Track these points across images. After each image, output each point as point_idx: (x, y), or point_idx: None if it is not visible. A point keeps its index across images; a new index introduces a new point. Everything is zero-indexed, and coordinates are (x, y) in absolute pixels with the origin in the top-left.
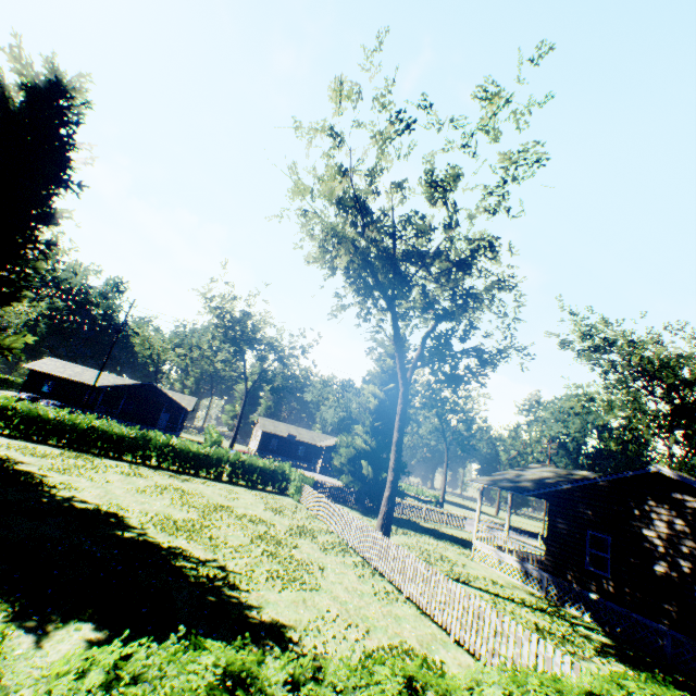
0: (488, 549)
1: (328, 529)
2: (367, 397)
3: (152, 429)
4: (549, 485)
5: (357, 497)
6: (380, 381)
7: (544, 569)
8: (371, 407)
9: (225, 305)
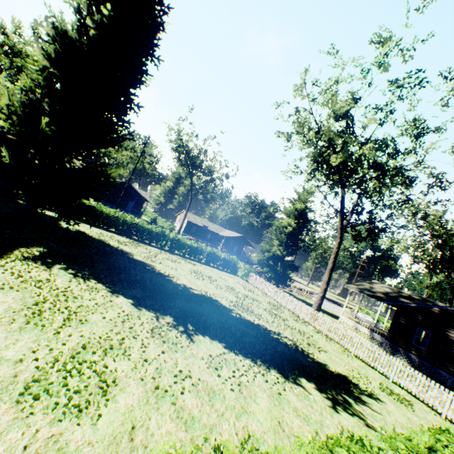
0: (350, 322)
1: (278, 304)
2: (284, 225)
3: (127, 212)
4: (394, 298)
5: (267, 279)
6: (292, 216)
7: (385, 338)
8: (286, 231)
9: (188, 139)
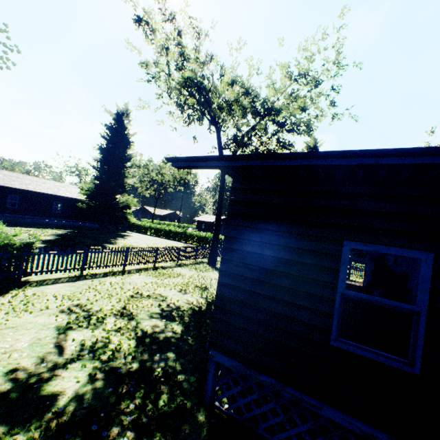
0: None
1: None
2: None
3: None
4: None
5: None
6: None
7: None
8: None
9: None
